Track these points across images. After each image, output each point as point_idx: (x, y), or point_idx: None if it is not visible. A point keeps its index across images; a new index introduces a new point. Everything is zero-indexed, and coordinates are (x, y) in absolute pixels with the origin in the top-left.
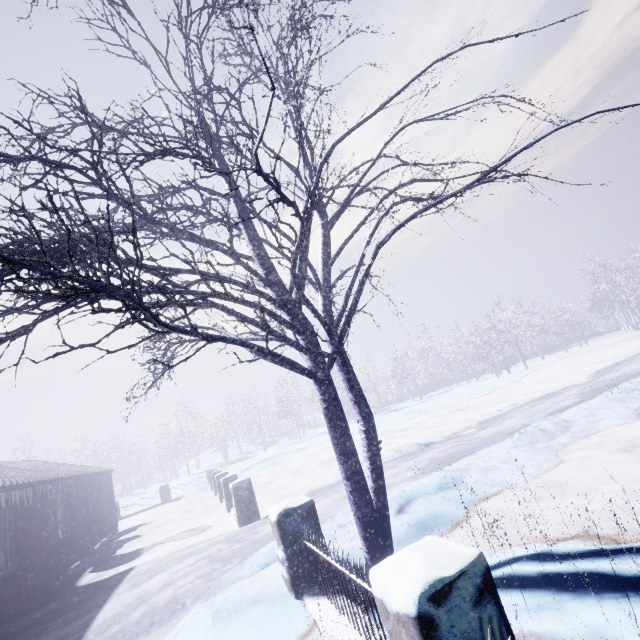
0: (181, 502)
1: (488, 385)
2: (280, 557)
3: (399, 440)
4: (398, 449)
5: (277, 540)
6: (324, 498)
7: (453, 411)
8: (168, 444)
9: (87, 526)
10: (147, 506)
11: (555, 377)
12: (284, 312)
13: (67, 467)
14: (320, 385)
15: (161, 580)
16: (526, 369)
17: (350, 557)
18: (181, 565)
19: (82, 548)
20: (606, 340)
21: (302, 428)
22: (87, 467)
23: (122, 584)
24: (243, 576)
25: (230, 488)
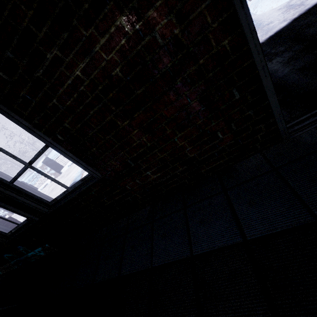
0: None
1: None
2: None
3: None
4: None
5: None
6: None
7: None
8: None
9: None
10: None
11: None
12: None
13: None
14: None
15: None
16: None
17: None
18: None
19: None
20: None
21: None
22: None
23: None
24: None
25: None
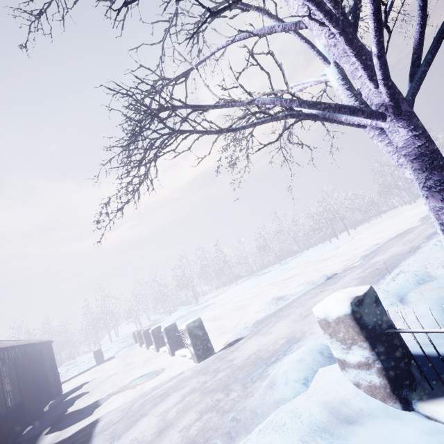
0: (115, 360)
1: (331, 245)
2: (356, 360)
3: (293, 283)
4: (310, 282)
5: (347, 339)
6: (278, 322)
7: (319, 262)
8: (90, 322)
9: (36, 391)
10: (83, 369)
11: (384, 230)
12: (338, 39)
13: (9, 341)
14: (408, 118)
15: (150, 425)
16: (349, 235)
17: (413, 350)
18: (165, 405)
19: (32, 413)
20: (392, 213)
21: (196, 296)
22: (28, 340)
23: (95, 439)
24: (285, 397)
25: (183, 329)
